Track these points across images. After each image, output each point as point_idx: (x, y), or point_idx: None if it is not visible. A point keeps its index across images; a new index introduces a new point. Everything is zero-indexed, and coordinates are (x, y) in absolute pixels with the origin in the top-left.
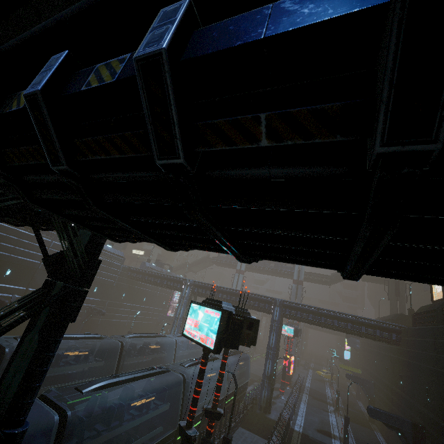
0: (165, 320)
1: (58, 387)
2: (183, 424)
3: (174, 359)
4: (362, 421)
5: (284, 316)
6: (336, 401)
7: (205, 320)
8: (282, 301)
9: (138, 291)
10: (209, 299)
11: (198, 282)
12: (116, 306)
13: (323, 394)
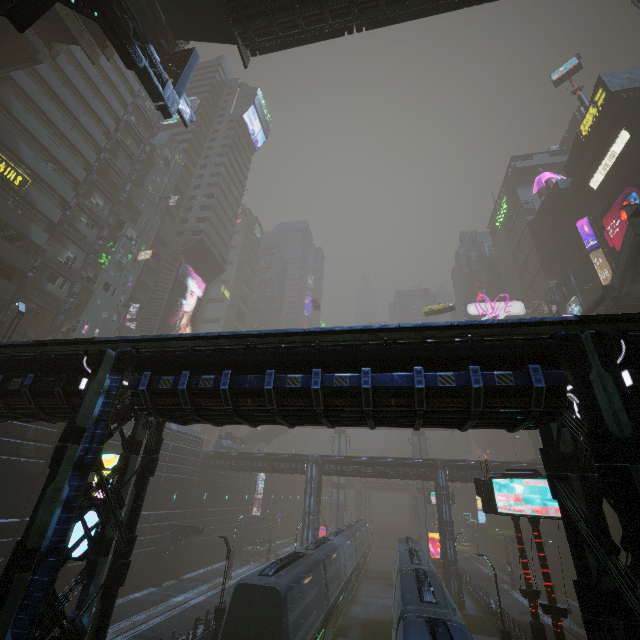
0: (255, 523)
1: (303, 632)
2: (544, 603)
3: (343, 568)
4: (543, 591)
5: (450, 479)
6: (509, 575)
7: (530, 492)
8: (445, 461)
9: (220, 487)
10: (512, 470)
11: (325, 455)
12: (199, 516)
13: (483, 573)
